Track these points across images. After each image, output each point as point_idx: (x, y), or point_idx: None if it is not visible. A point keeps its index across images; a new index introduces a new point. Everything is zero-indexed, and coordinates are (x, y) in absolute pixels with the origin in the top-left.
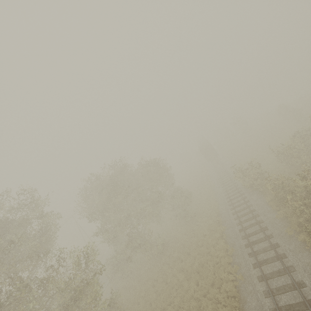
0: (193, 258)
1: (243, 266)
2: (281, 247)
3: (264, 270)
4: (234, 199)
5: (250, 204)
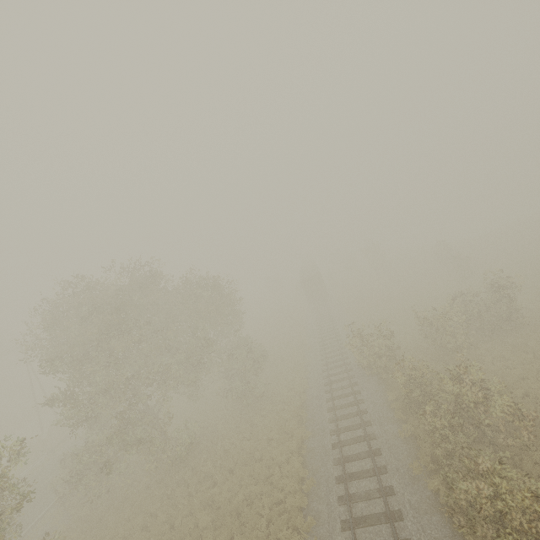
0: (237, 483)
1: (324, 520)
2: (397, 495)
3: (358, 539)
4: (337, 383)
5: (361, 398)
